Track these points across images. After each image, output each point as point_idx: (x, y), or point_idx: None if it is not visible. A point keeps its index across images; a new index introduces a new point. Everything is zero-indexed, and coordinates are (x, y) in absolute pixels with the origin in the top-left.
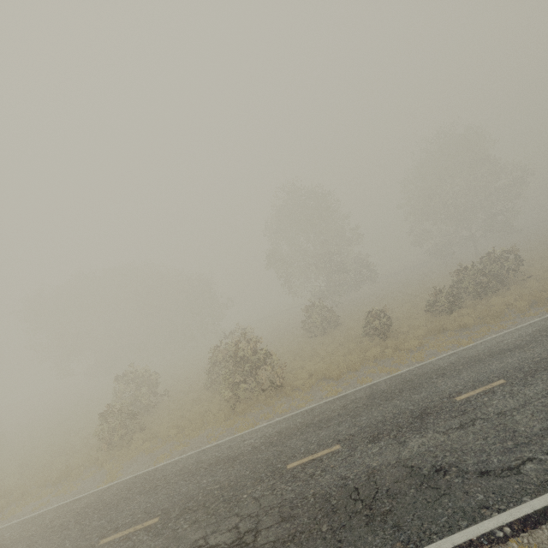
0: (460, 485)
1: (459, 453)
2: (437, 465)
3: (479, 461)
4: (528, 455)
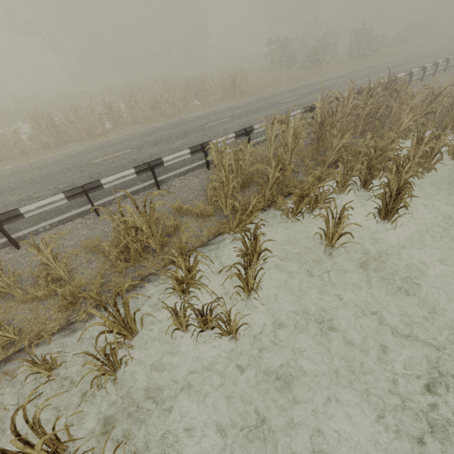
0: None
1: None
2: None
3: None
4: None
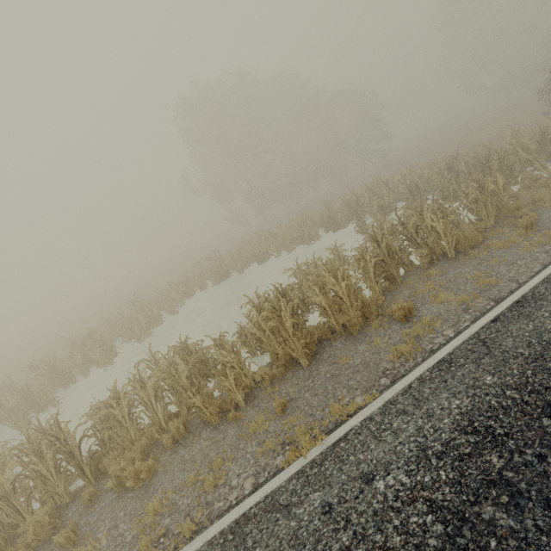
0: None
1: None
2: None
3: None
4: None
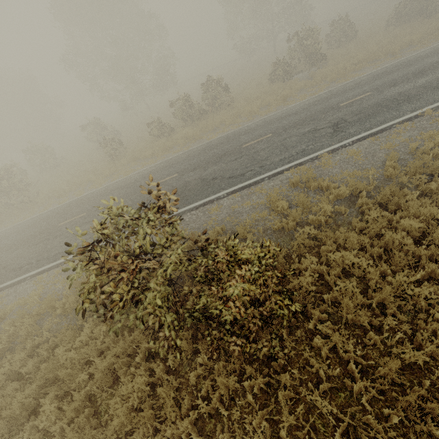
0: (1, 275)
1: (19, 259)
2: (7, 265)
3: (18, 264)
4: (32, 261)
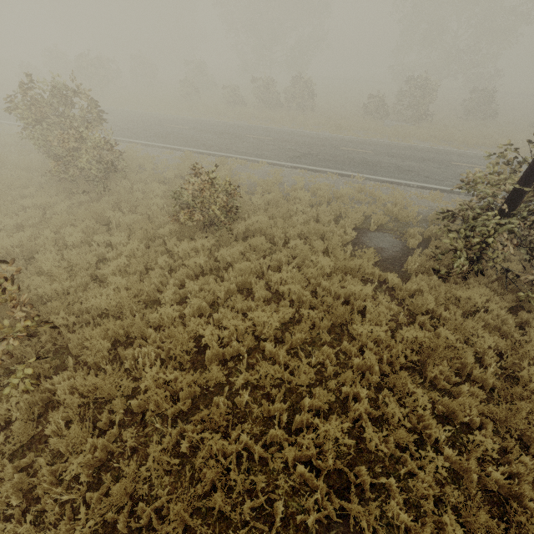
0: None
1: None
2: None
3: None
4: None
